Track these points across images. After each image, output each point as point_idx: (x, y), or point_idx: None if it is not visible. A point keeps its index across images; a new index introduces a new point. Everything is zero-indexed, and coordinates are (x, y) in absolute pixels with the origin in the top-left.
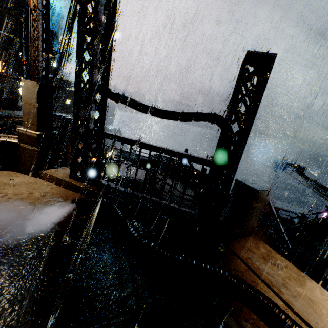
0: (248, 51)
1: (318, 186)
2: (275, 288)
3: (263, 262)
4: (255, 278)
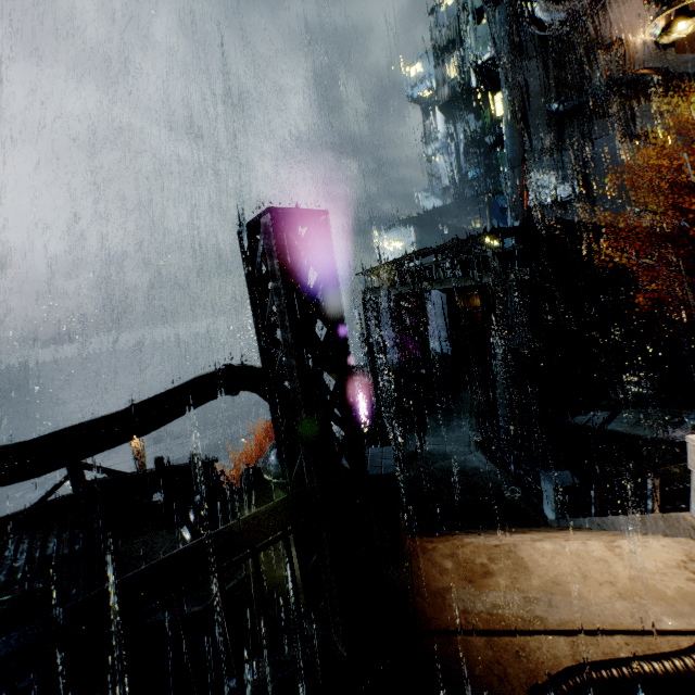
0: (272, 209)
1: None
2: (535, 623)
3: (476, 591)
4: (510, 641)
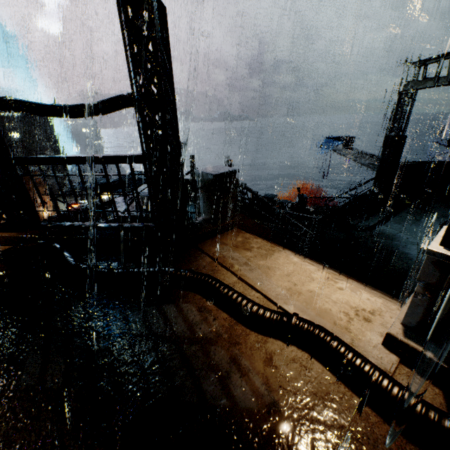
0: None
1: (362, 156)
2: (234, 268)
3: (233, 250)
4: (218, 267)
